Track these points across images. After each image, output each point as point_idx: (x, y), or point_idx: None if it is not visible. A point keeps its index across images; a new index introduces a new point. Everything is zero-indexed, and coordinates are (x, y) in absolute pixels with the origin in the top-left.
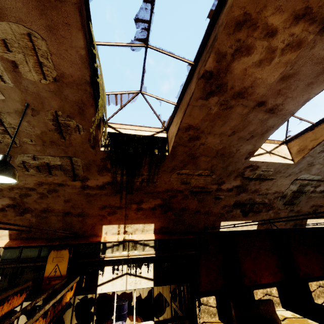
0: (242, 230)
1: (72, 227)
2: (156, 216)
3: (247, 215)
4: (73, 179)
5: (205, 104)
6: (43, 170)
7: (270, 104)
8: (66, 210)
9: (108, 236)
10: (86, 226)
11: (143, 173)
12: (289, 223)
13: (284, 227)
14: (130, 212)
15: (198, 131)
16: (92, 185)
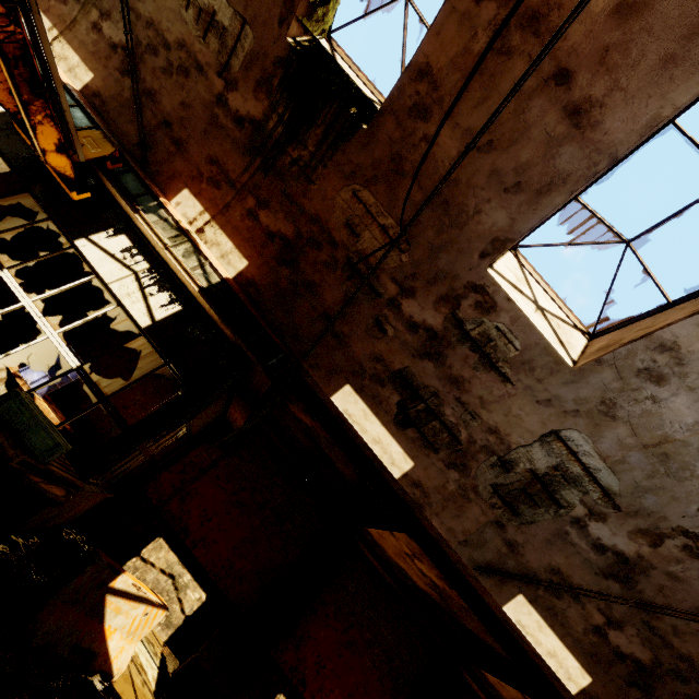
0: (371, 451)
1: (152, 149)
2: (264, 255)
3: (405, 428)
4: (220, 72)
5: (472, 14)
6: (202, 24)
7: (578, 89)
8: (171, 118)
9: (176, 210)
10: (168, 166)
11: (308, 143)
12: (474, 550)
13: (455, 547)
14: (237, 208)
15: (435, 94)
16: (233, 104)
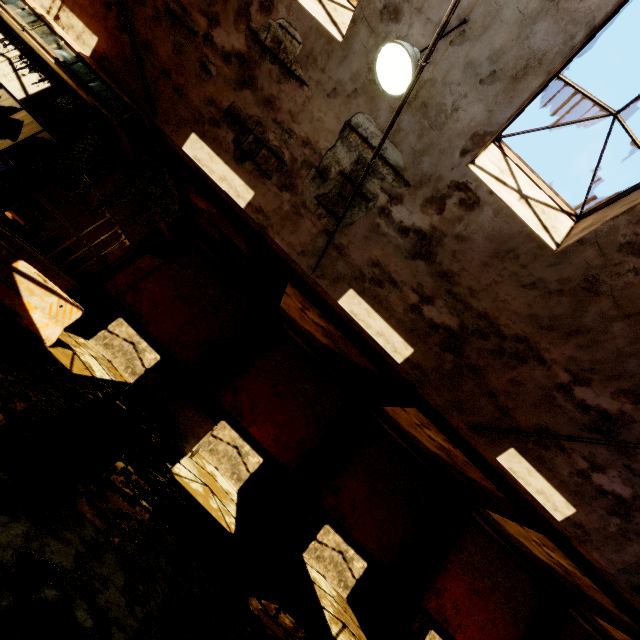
0: (222, 191)
1: None
2: (108, 27)
3: (243, 163)
4: None
5: None
6: None
7: None
8: None
9: (35, 3)
10: None
11: None
12: (311, 258)
13: (296, 258)
14: None
15: None
16: None
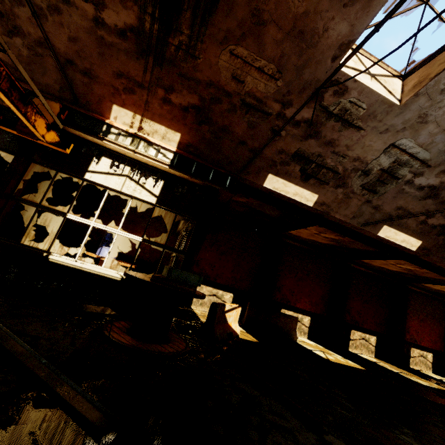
0: (293, 200)
1: (73, 88)
2: (187, 124)
3: (307, 181)
4: None
5: None
6: None
7: None
8: (69, 56)
9: (117, 123)
10: (91, 95)
11: (183, 28)
12: (359, 218)
13: (349, 221)
14: (154, 101)
15: None
16: (109, 22)
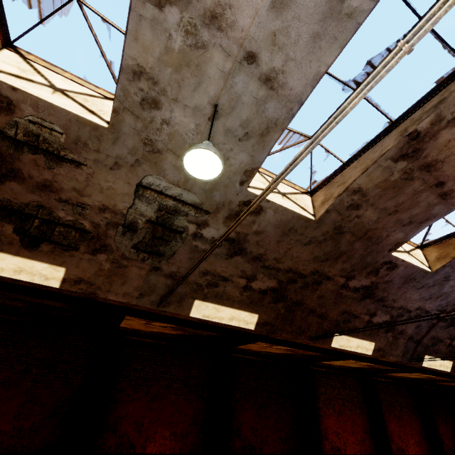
0: (23, 281)
1: None
2: None
3: (37, 247)
4: None
5: None
6: None
7: None
8: None
9: None
10: None
11: None
12: (151, 295)
13: (137, 303)
14: None
15: None
16: None
